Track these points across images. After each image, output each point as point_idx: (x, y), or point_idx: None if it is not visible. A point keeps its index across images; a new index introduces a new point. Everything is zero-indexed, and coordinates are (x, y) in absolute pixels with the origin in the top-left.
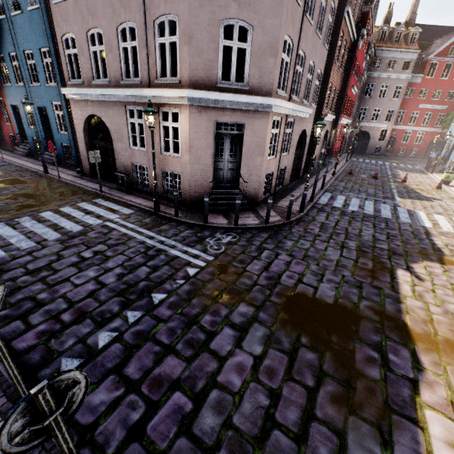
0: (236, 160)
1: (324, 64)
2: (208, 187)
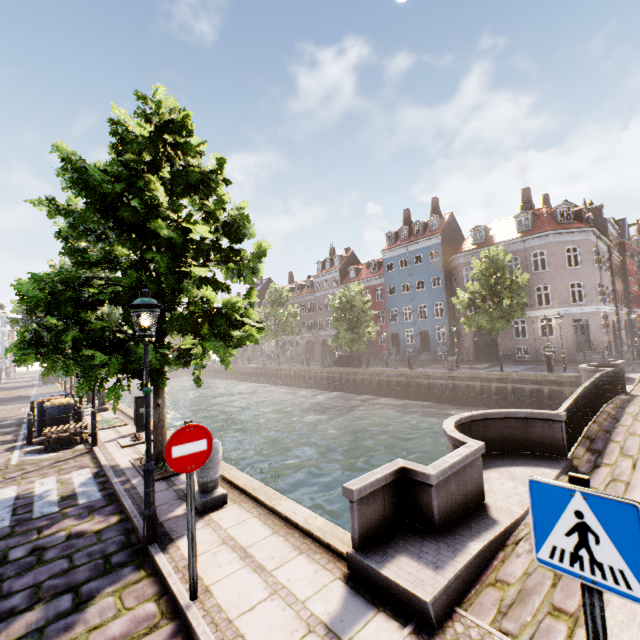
0: (585, 336)
1: (610, 282)
2: (573, 350)
